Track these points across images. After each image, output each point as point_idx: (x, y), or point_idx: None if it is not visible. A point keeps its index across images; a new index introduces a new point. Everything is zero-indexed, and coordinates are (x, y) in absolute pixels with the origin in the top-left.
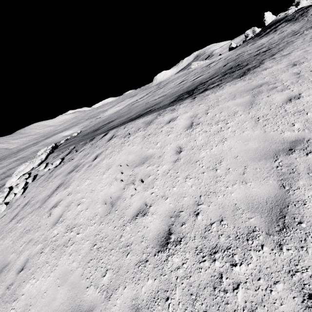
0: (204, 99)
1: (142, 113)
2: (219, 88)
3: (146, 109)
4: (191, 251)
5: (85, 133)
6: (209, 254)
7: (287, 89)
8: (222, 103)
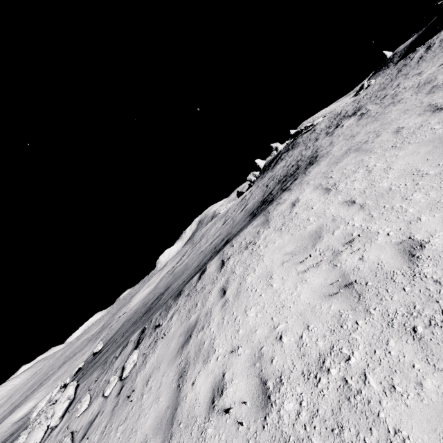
0: (305, 181)
1: (218, 248)
2: (306, 174)
3: (215, 248)
4: None
5: (123, 330)
6: None
7: (381, 134)
8: (333, 168)
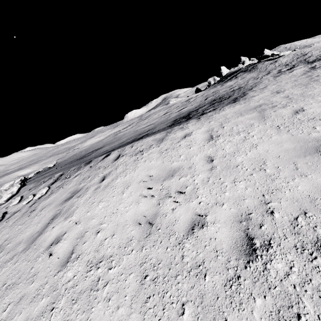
0: (211, 118)
1: (138, 137)
2: (220, 110)
3: (139, 134)
4: (291, 251)
5: (66, 162)
6: (316, 249)
7: (288, 106)
8: (233, 119)
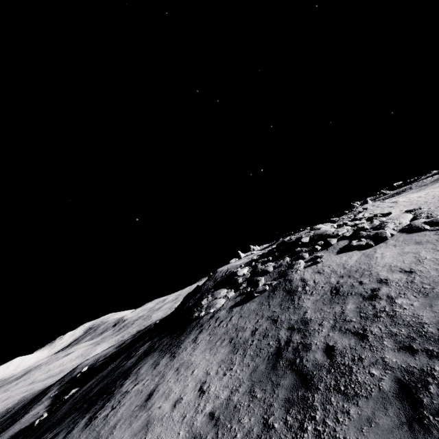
0: None
1: None
2: None
3: None
4: None
5: None
6: None
7: None
8: None
